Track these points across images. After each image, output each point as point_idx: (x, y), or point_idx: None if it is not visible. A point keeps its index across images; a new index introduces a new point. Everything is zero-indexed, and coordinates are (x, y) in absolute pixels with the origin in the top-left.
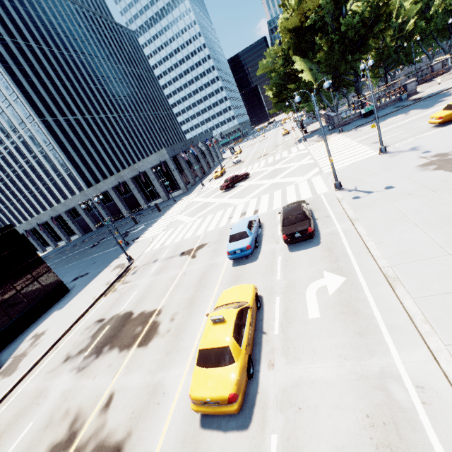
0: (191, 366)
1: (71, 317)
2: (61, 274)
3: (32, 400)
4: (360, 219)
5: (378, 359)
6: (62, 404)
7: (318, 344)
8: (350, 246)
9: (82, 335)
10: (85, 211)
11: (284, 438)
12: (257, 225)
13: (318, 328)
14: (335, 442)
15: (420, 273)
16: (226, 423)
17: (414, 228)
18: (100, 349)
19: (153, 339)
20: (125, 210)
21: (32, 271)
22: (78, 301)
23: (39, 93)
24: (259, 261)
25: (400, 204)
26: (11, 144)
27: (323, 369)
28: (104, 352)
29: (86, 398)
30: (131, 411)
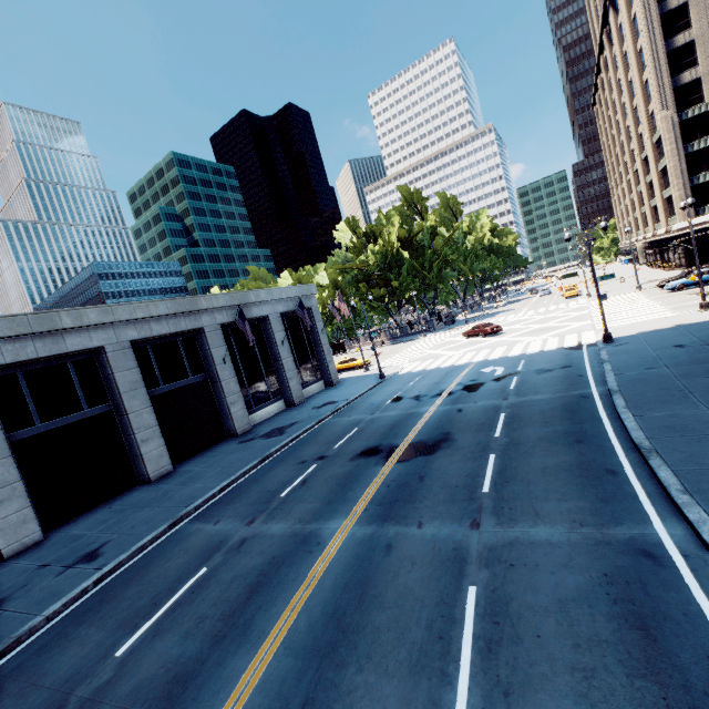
0: None
1: None
2: None
3: None
4: None
5: None
6: None
7: None
8: None
9: None
10: None
11: None
12: None
13: None
14: None
15: None
16: None
17: None
18: None
19: None
20: (162, 442)
21: None
22: None
23: None
24: None
25: None
26: None
27: None
28: None
29: None
30: None
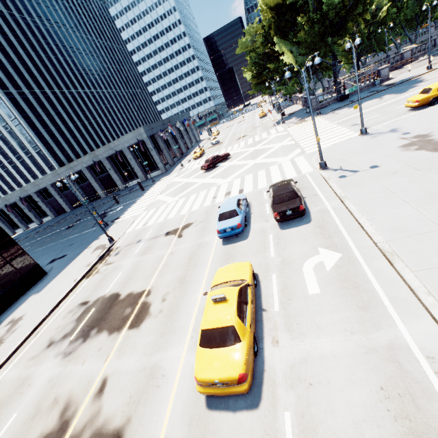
0: (190, 347)
1: (51, 301)
2: (35, 257)
3: (14, 389)
4: (349, 197)
5: (384, 331)
6: (49, 392)
7: (321, 319)
8: (342, 223)
9: (65, 318)
10: (58, 192)
11: (298, 415)
12: (245, 204)
13: (319, 303)
14: (351, 416)
15: (416, 248)
16: (234, 403)
17: (404, 205)
18: (87, 333)
19: (145, 320)
20: (101, 190)
21: (3, 254)
22: (57, 284)
23: (0, 61)
24: (250, 239)
25: (388, 182)
26: None
27: (330, 343)
28: (91, 336)
29: (76, 384)
30: (129, 395)
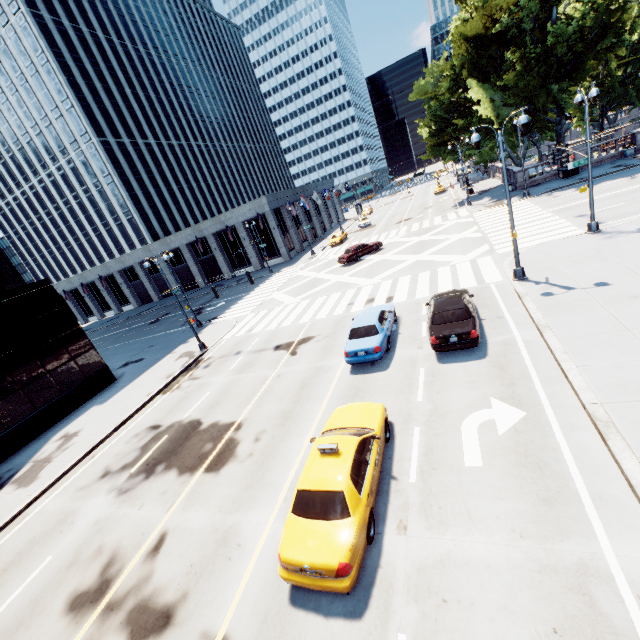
0: (281, 512)
1: (116, 417)
2: (106, 356)
3: (54, 524)
4: (553, 326)
5: (575, 544)
6: (94, 537)
7: (477, 506)
8: (535, 365)
9: (128, 443)
10: (146, 273)
11: None
12: (391, 319)
13: (478, 482)
14: None
15: None
16: (328, 604)
17: None
18: (152, 468)
19: (228, 464)
20: (200, 277)
21: (69, 347)
22: (126, 395)
23: (102, 103)
24: (391, 371)
25: (620, 311)
26: (57, 170)
27: (485, 546)
28: (157, 473)
29: (127, 534)
30: (190, 563)
